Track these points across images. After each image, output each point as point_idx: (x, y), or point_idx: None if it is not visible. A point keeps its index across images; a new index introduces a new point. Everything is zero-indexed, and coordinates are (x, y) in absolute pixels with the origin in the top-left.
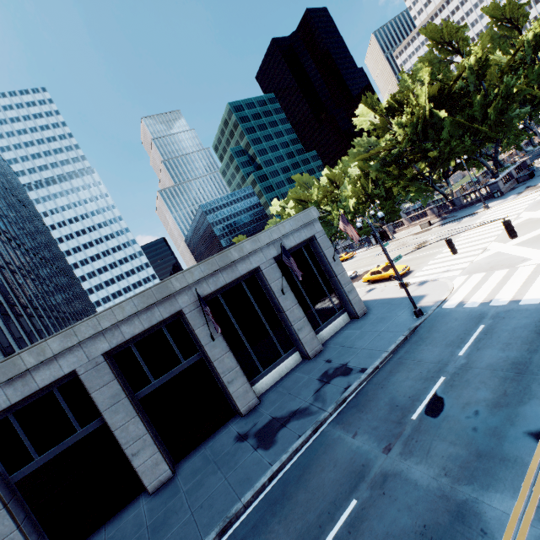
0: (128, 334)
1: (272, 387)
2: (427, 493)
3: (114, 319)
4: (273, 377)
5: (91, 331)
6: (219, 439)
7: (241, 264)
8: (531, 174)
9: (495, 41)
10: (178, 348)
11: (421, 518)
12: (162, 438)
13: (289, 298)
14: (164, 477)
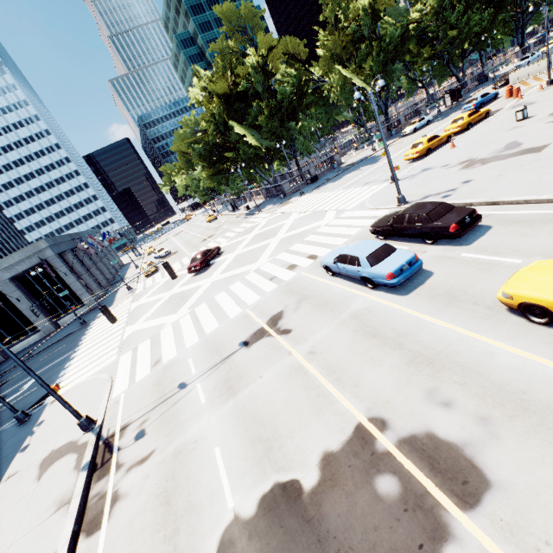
0: None
1: (20, 351)
2: None
3: None
4: (24, 345)
5: None
6: None
7: None
8: (315, 178)
9: (336, 1)
10: None
11: None
12: None
13: (25, 303)
14: None
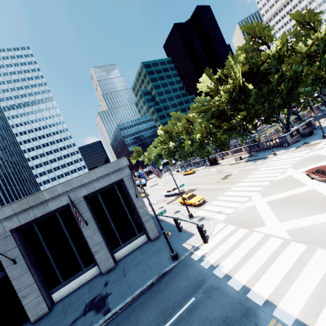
0: None
1: (67, 296)
2: None
3: None
4: (72, 286)
5: None
6: None
7: (52, 202)
8: (311, 132)
9: (298, 36)
10: None
11: None
12: None
13: (92, 227)
14: None
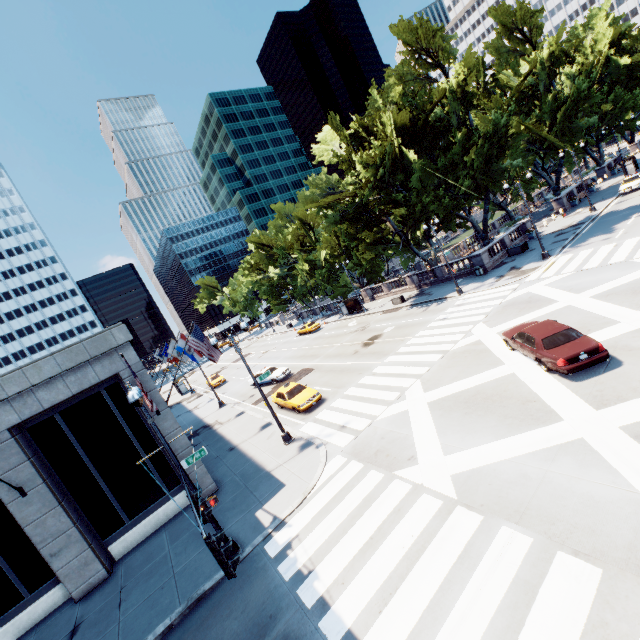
0: None
1: None
2: None
3: None
4: None
5: None
6: None
7: None
8: (525, 246)
9: (503, 56)
10: None
11: None
12: None
13: (38, 499)
14: None
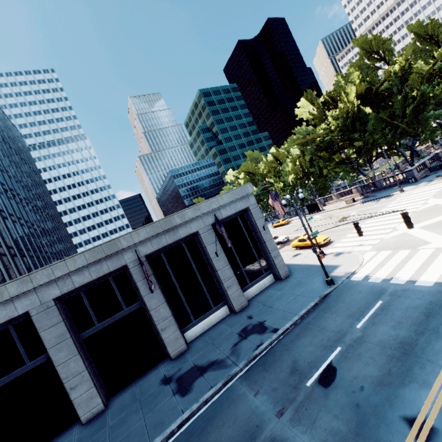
0: (78, 283)
1: (200, 335)
2: None
3: (66, 269)
4: (203, 326)
5: (45, 278)
6: (149, 379)
7: (182, 228)
8: None
9: (418, 53)
10: (122, 297)
11: None
12: (100, 374)
13: (222, 259)
14: (97, 409)
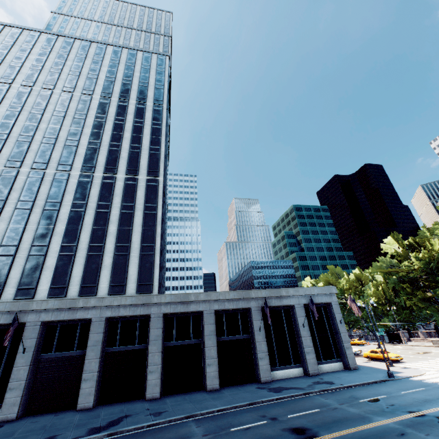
0: (226, 306)
1: (281, 379)
2: (352, 413)
3: (224, 297)
4: (283, 374)
5: (215, 297)
6: (246, 386)
7: (285, 299)
8: None
9: None
10: (241, 326)
11: (346, 416)
12: (219, 368)
13: (306, 330)
14: (215, 387)
